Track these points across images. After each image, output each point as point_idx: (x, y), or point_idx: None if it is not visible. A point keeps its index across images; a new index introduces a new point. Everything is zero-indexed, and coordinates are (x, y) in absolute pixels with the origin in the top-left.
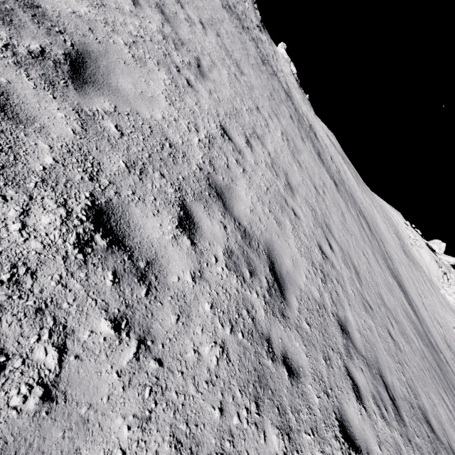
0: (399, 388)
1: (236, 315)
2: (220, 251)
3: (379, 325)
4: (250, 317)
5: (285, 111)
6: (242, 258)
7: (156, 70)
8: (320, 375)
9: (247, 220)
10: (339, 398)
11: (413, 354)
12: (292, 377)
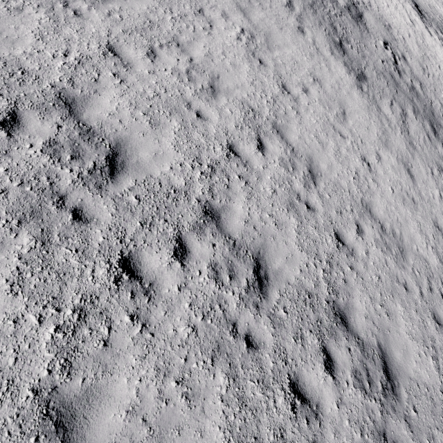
0: (293, 276)
1: (32, 178)
2: (40, 141)
3: (313, 226)
4: (49, 182)
5: (275, 0)
6: (69, 147)
7: (34, 13)
8: (124, 229)
9: (99, 122)
10: (140, 247)
11: (394, 266)
12: (77, 221)
